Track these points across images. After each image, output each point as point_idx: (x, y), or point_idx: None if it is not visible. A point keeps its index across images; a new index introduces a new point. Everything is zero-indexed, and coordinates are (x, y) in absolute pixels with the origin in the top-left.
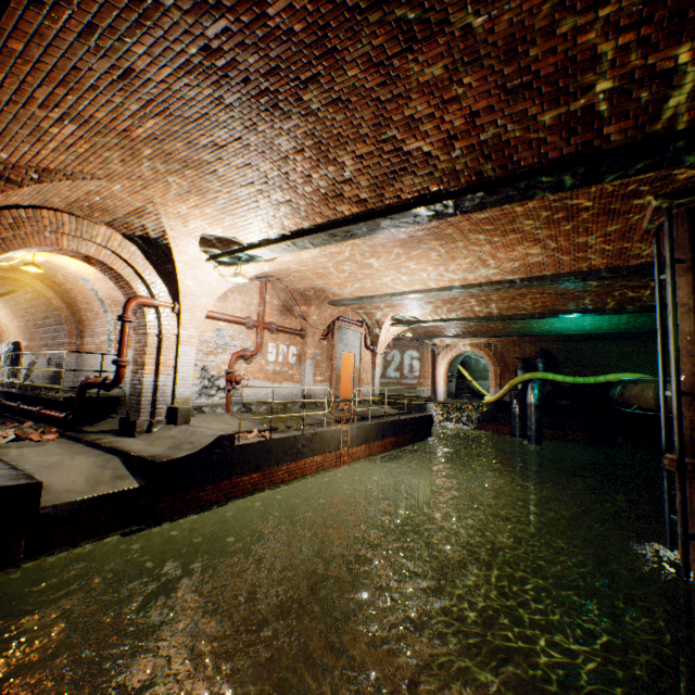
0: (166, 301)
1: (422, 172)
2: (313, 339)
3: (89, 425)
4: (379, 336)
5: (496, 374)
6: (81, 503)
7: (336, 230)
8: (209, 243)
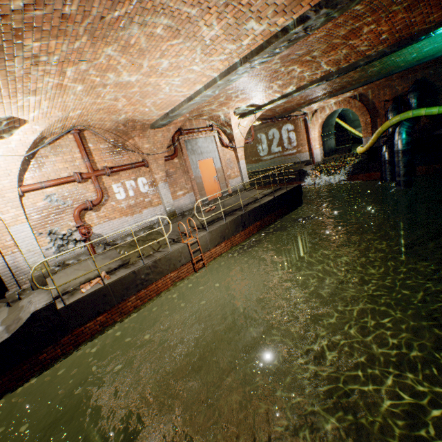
0: None
1: None
2: (157, 164)
3: None
4: (232, 132)
5: (367, 123)
6: None
7: None
8: None
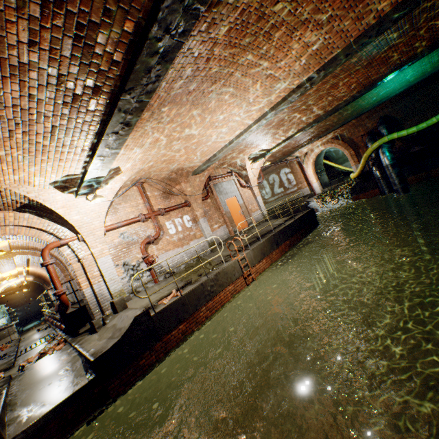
0: (71, 236)
1: (98, 14)
2: (197, 203)
3: (84, 326)
4: (247, 175)
5: (351, 154)
6: (45, 418)
7: (110, 128)
8: (62, 187)
